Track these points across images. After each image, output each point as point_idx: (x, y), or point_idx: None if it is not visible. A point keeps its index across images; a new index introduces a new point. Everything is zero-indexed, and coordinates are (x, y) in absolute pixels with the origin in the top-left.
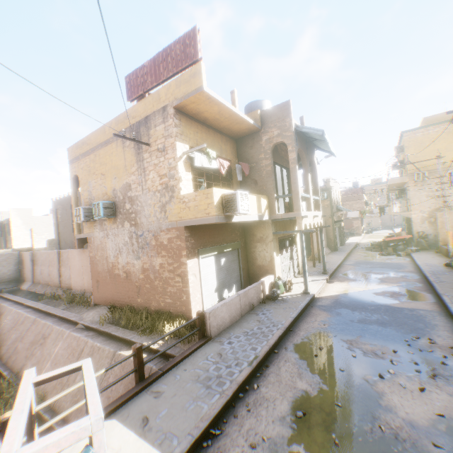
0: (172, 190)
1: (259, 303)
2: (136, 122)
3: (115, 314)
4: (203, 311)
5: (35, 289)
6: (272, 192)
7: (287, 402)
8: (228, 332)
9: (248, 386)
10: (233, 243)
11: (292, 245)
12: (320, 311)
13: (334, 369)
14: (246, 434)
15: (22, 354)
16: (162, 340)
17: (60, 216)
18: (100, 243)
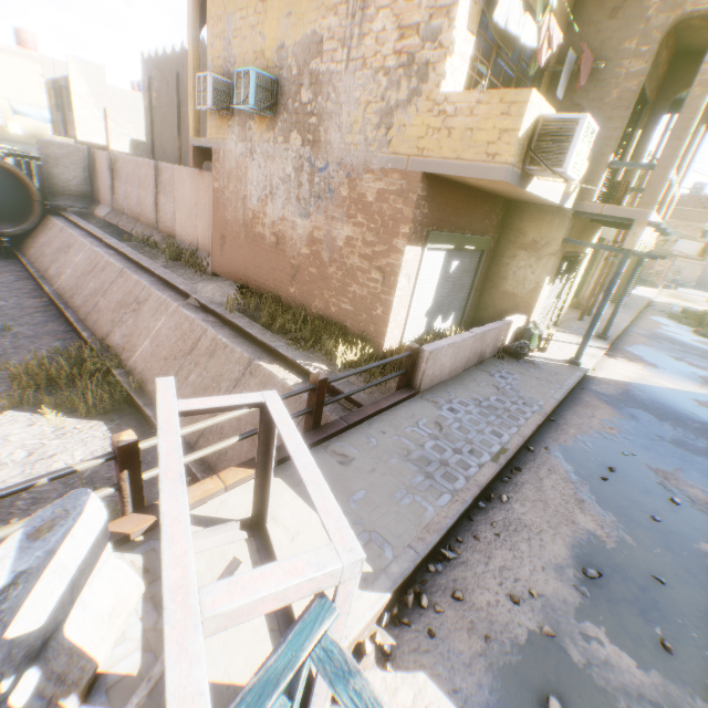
0: (421, 76)
1: (491, 355)
2: None
3: (248, 300)
4: (400, 341)
5: (116, 221)
6: (608, 150)
7: (564, 544)
8: (447, 390)
9: (490, 493)
10: (482, 236)
11: (570, 274)
12: (599, 402)
13: (640, 514)
14: (499, 576)
15: (106, 316)
16: (327, 365)
17: (155, 96)
18: (235, 165)
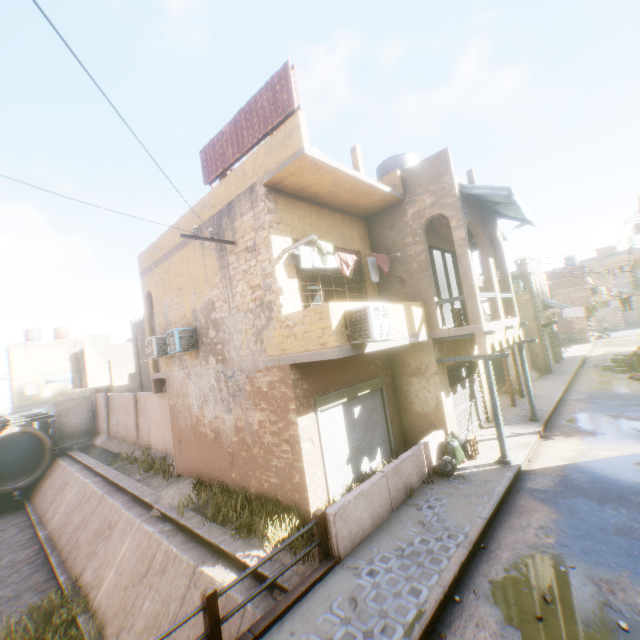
0: (269, 309)
1: (422, 482)
2: (216, 212)
3: (201, 495)
4: (328, 498)
5: (109, 446)
6: (431, 295)
7: None
8: (370, 546)
9: None
10: (372, 380)
11: (472, 375)
12: (535, 502)
13: None
14: None
15: (83, 550)
16: (265, 549)
17: (140, 344)
18: (180, 386)
